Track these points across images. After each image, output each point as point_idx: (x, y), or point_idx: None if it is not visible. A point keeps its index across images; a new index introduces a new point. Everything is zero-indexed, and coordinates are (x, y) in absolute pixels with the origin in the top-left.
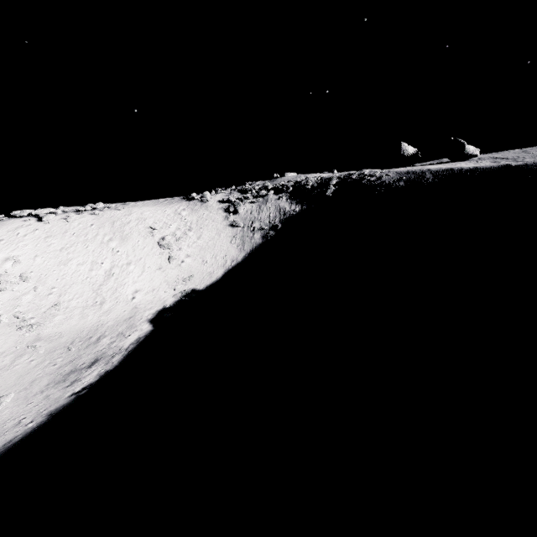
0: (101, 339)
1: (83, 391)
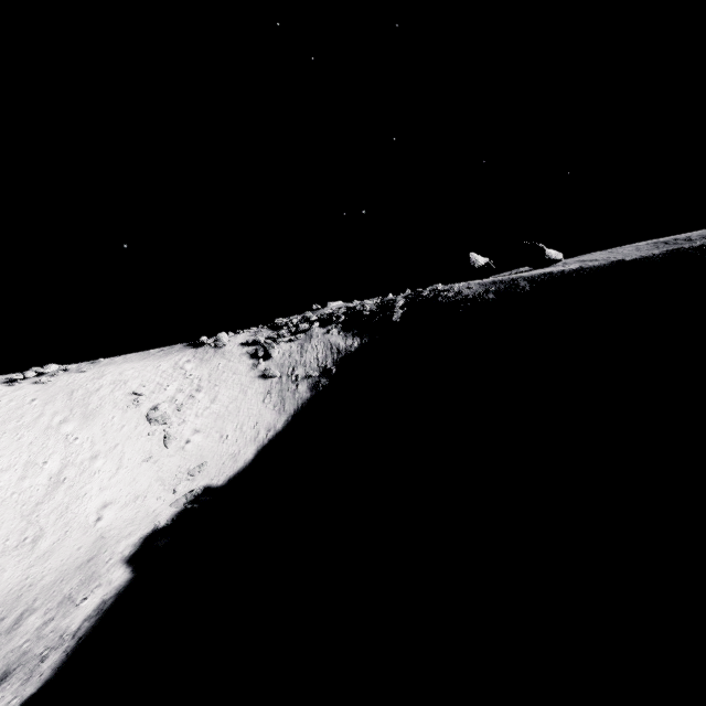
0: (25, 618)
1: None
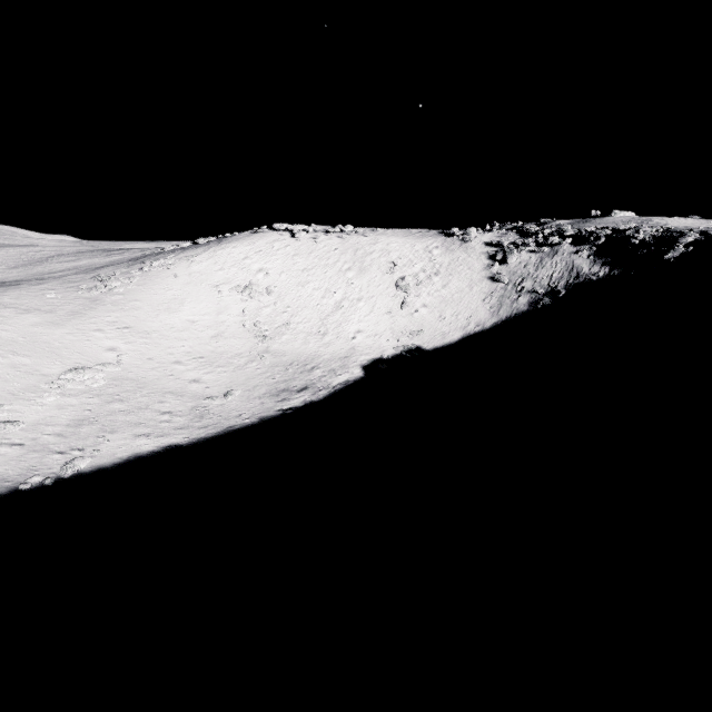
0: (315, 369)
1: (289, 410)
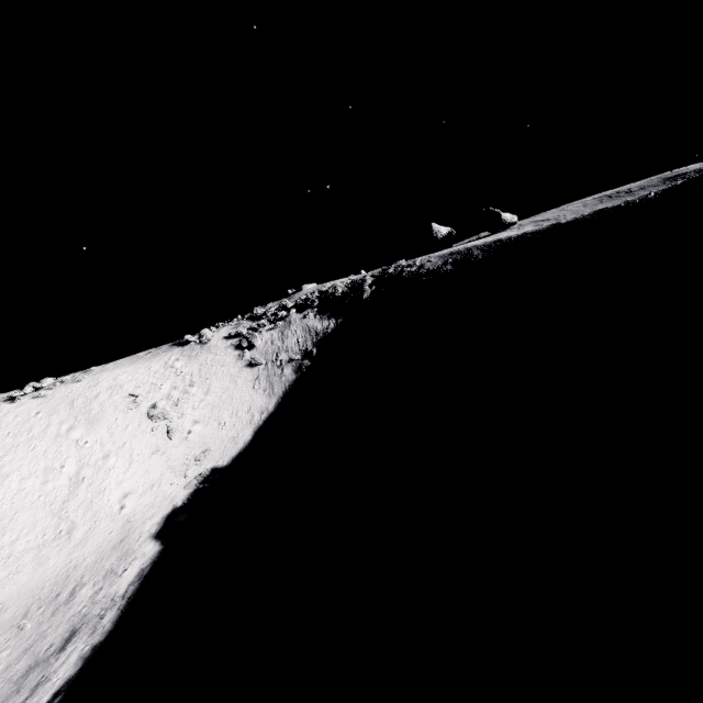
0: (78, 591)
1: (55, 699)
